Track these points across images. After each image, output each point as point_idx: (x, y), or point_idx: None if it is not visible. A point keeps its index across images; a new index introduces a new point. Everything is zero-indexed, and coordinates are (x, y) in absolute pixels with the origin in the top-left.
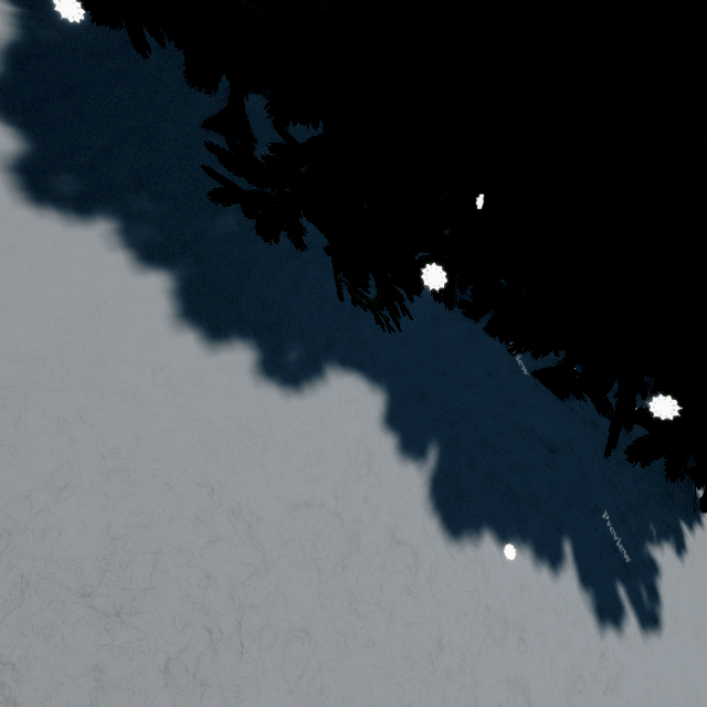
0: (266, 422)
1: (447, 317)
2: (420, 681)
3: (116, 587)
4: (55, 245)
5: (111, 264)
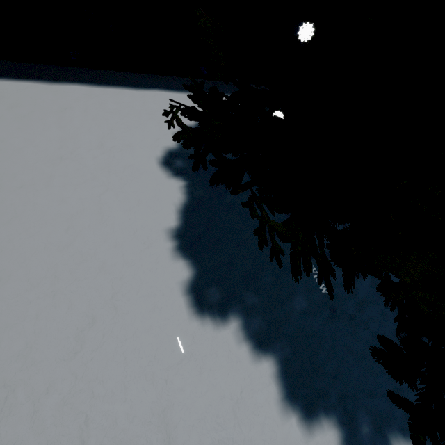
0: None
1: None
2: None
3: None
4: (211, 347)
5: (240, 357)
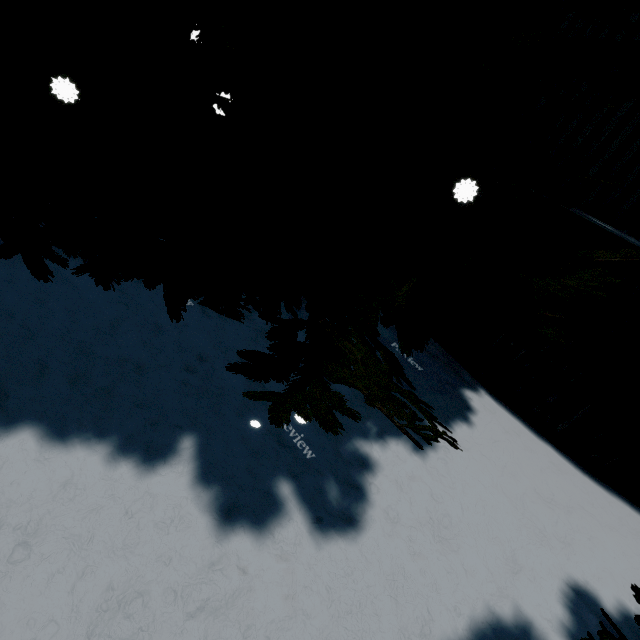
0: None
1: None
2: None
3: None
4: None
5: None
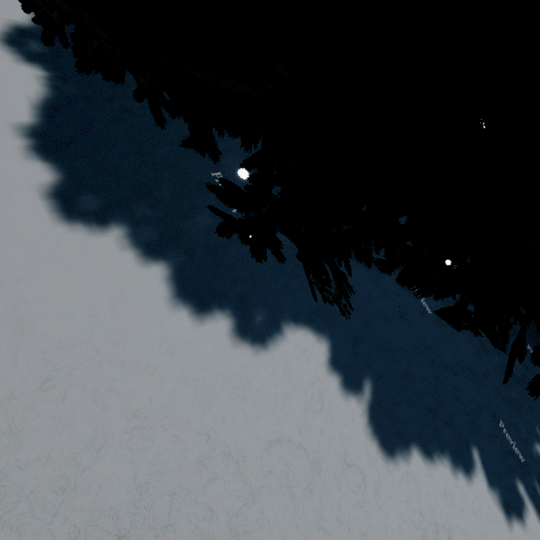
0: (243, 375)
1: (368, 273)
2: None
3: (143, 527)
4: (84, 251)
5: (123, 261)
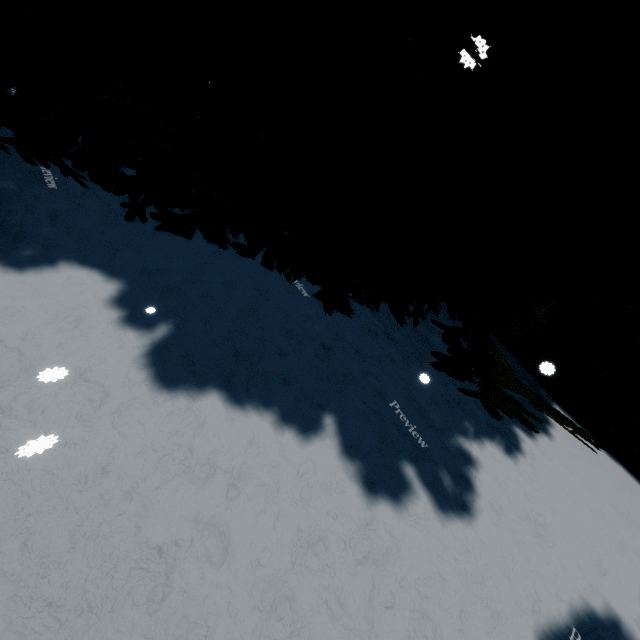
0: None
1: (220, 253)
2: (59, 496)
3: None
4: None
5: None
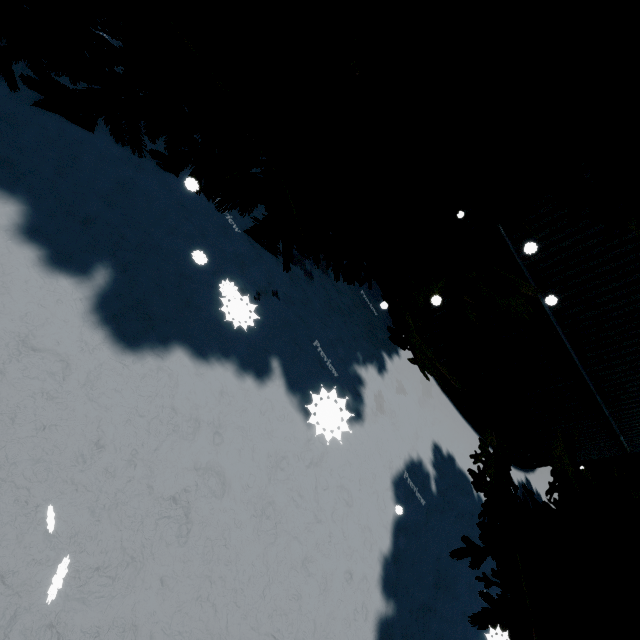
0: None
1: (136, 163)
2: (62, 481)
3: None
4: None
5: None
